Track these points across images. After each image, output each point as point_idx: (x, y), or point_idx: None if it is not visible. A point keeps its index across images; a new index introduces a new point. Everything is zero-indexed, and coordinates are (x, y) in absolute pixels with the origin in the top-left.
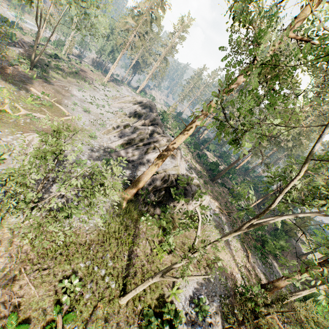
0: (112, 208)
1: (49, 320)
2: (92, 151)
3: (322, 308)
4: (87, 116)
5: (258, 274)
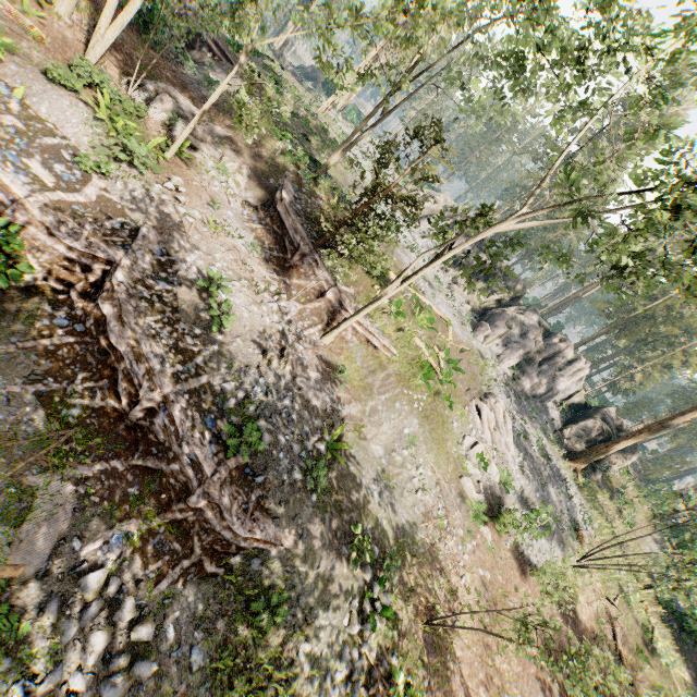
0: (581, 492)
1: (639, 632)
2: (507, 396)
3: None
4: (443, 302)
5: None
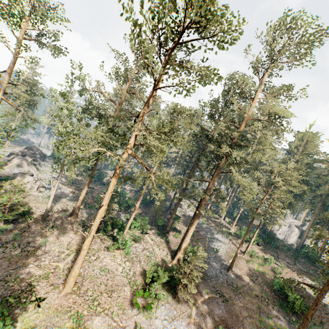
0: None
1: None
2: None
3: (132, 221)
4: None
5: (79, 214)
